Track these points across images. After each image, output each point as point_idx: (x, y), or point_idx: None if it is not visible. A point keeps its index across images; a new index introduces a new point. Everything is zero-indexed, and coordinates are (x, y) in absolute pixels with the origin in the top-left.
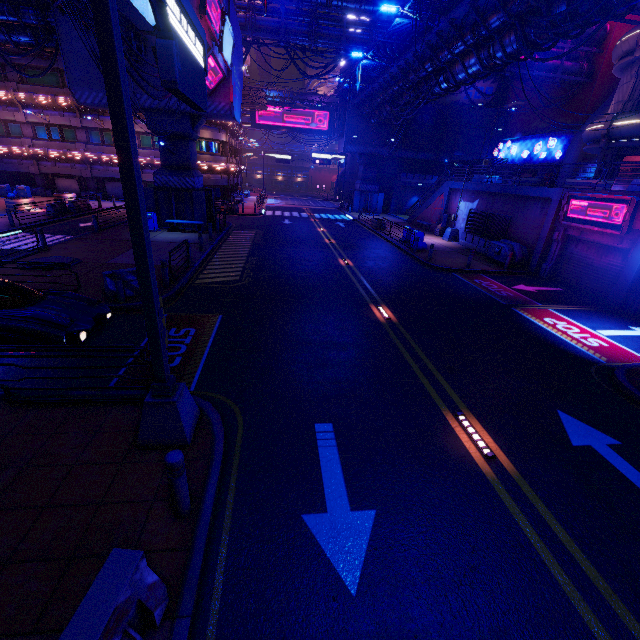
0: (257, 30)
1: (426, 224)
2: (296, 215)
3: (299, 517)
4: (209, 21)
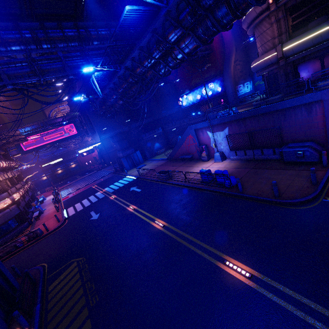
0: None
1: (190, 157)
2: (94, 200)
3: None
4: None
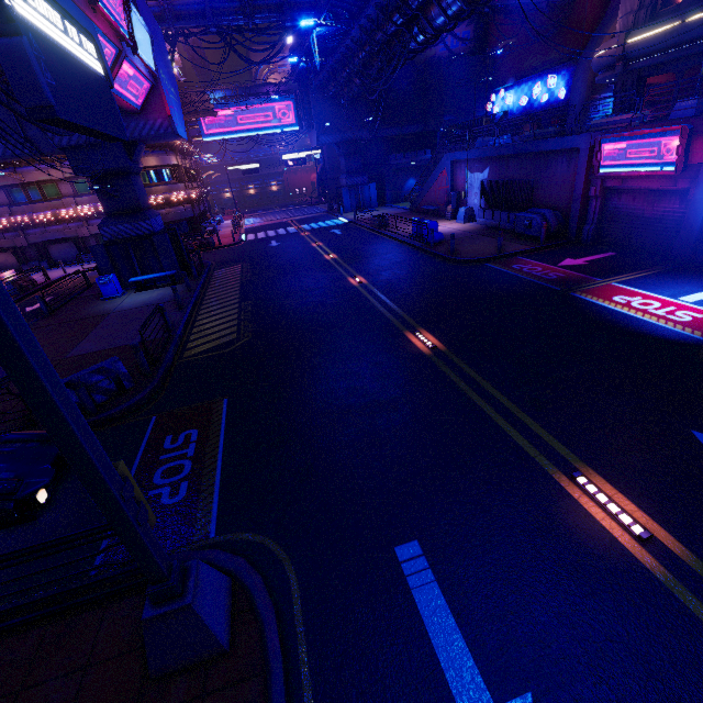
0: (178, 18)
1: (433, 209)
2: (282, 232)
3: None
4: (107, 13)
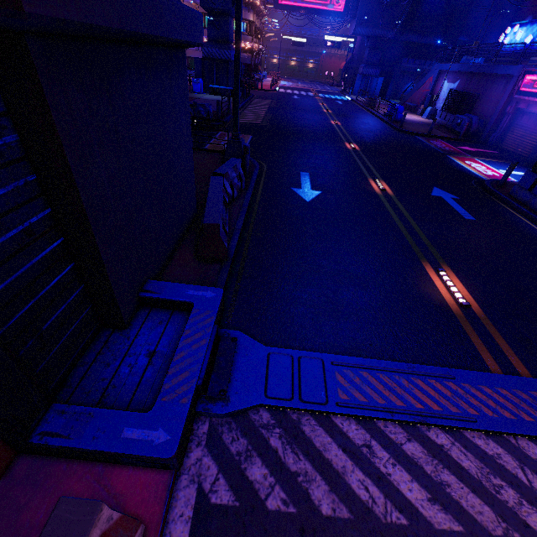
0: None
1: (412, 105)
2: (304, 93)
3: (290, 188)
4: None
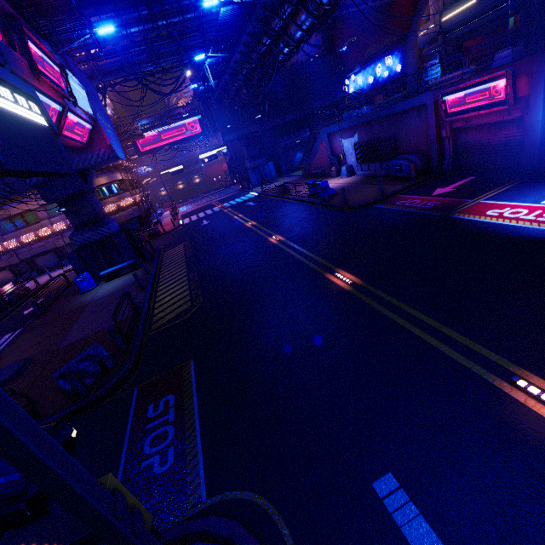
0: (104, 74)
1: (321, 171)
2: (210, 212)
3: None
4: (48, 80)
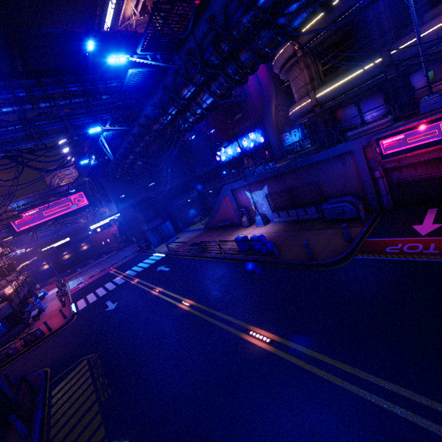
0: None
1: (229, 223)
2: (112, 287)
3: None
4: None
